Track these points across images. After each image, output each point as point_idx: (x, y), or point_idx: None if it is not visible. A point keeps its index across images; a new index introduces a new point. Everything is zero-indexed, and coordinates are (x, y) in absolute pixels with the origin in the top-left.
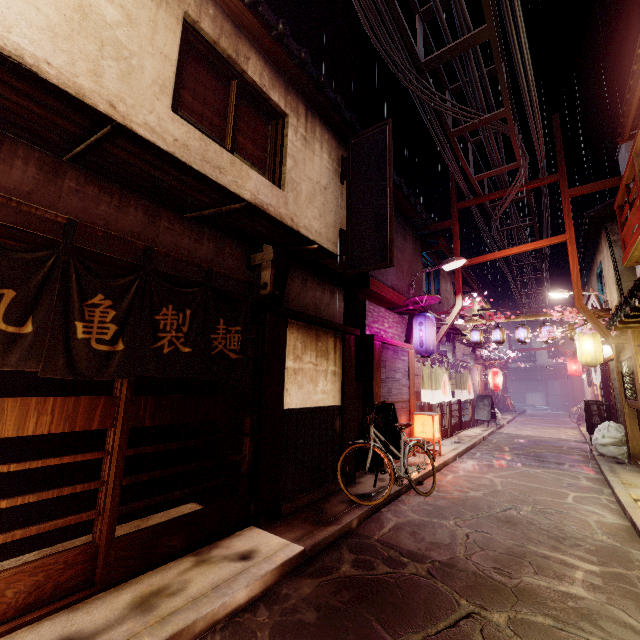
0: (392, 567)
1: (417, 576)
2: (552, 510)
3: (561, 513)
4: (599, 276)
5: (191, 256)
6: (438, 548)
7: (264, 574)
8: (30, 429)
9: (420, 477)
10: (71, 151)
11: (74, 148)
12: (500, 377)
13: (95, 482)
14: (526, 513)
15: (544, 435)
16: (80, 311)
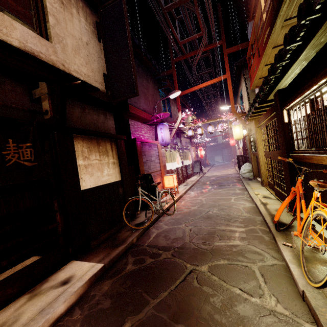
0: (154, 258)
1: (166, 259)
2: (226, 207)
3: (229, 207)
4: (241, 97)
5: None
6: (177, 240)
7: (77, 290)
8: None
9: (169, 206)
10: None
11: None
12: (203, 151)
13: None
14: (215, 211)
15: (222, 174)
16: None
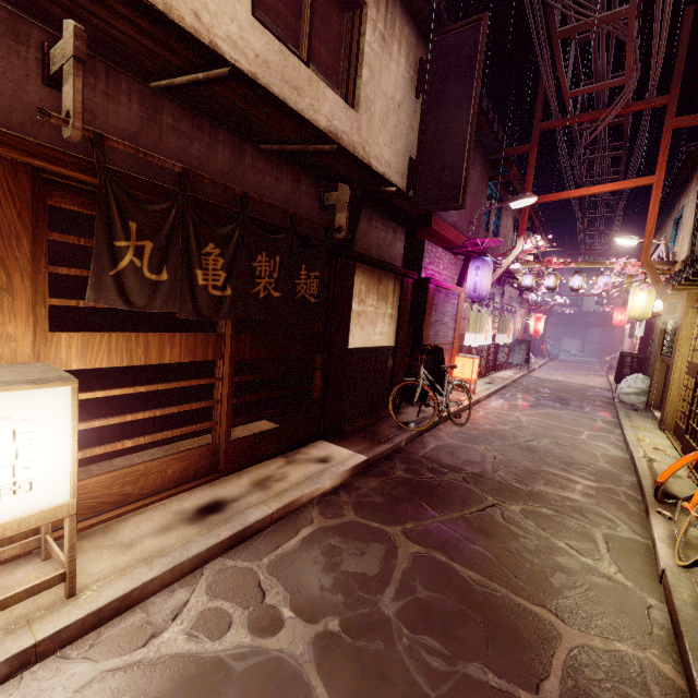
0: (436, 474)
1: (455, 481)
2: (567, 443)
3: (574, 446)
4: (677, 222)
5: (272, 196)
6: (471, 464)
7: (342, 472)
8: (167, 358)
9: (456, 411)
10: (164, 79)
11: (169, 77)
12: (542, 323)
13: (213, 401)
14: (545, 444)
15: (572, 381)
16: (199, 260)
